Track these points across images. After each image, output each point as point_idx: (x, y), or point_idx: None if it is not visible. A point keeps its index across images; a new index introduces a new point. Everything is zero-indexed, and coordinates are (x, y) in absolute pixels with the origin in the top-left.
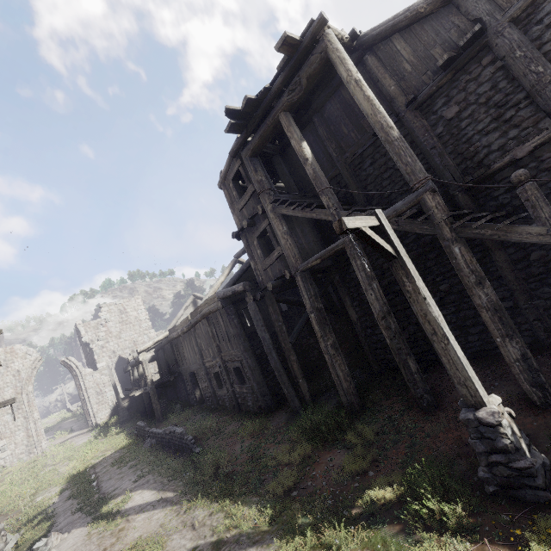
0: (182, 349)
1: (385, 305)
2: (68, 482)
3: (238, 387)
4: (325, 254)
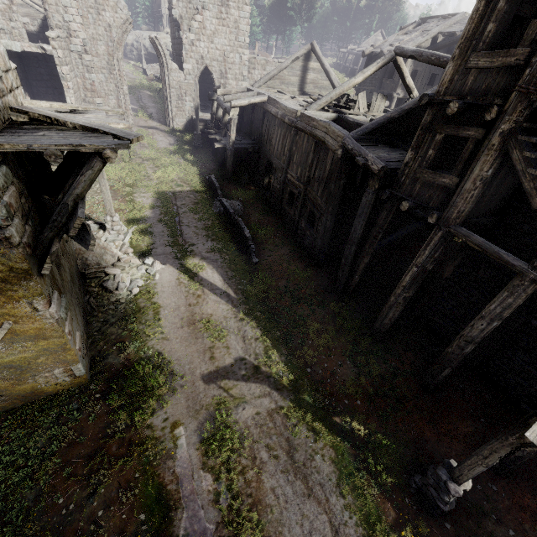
0: (272, 131)
1: (481, 338)
2: (157, 198)
3: (304, 225)
4: (492, 255)
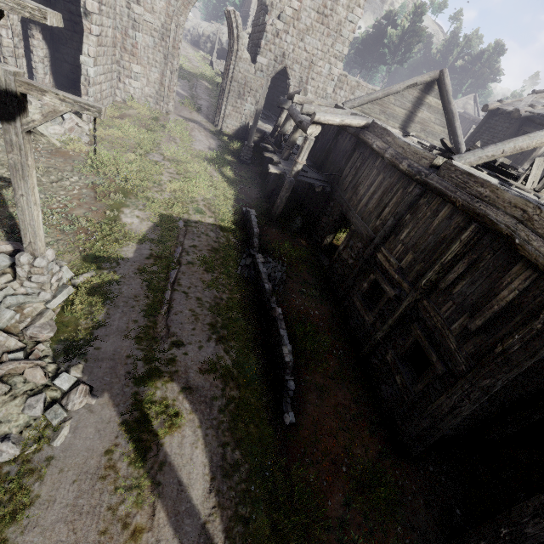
0: (364, 174)
1: None
2: (156, 225)
3: (393, 361)
4: None
